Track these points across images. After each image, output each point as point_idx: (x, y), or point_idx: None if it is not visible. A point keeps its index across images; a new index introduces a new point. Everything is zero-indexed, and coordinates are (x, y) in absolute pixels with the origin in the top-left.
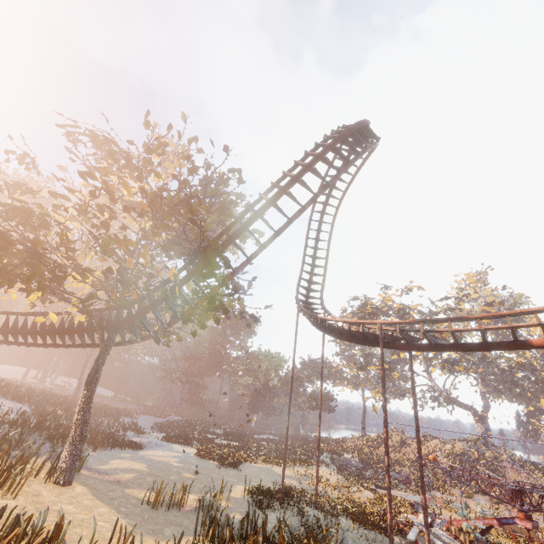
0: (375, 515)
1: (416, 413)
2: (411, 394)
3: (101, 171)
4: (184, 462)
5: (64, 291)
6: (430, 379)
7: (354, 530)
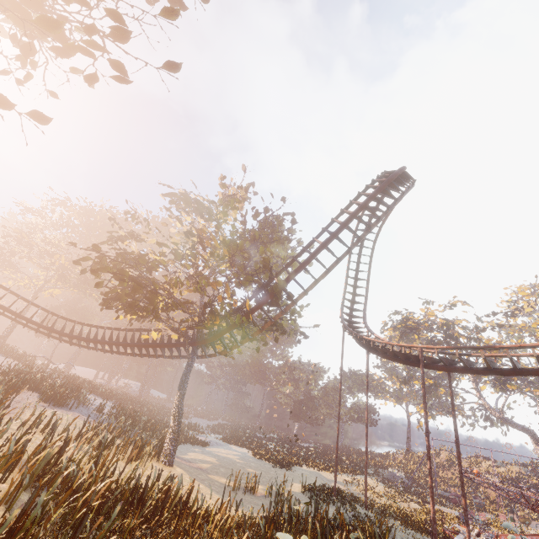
0: (421, 521)
1: (455, 427)
2: (460, 412)
3: (201, 232)
4: (245, 460)
5: (170, 318)
6: (480, 397)
7: (401, 530)
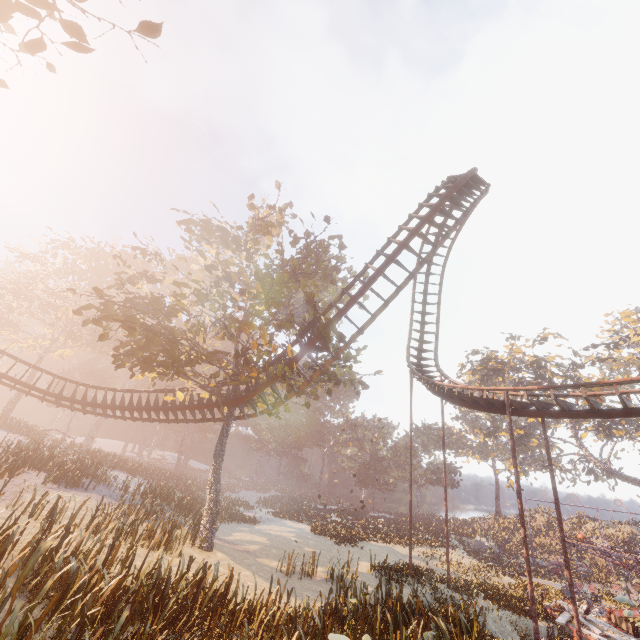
0: (517, 599)
1: (553, 484)
2: (557, 466)
3: (225, 264)
4: (302, 537)
5: (196, 373)
6: (581, 446)
7: (493, 611)
